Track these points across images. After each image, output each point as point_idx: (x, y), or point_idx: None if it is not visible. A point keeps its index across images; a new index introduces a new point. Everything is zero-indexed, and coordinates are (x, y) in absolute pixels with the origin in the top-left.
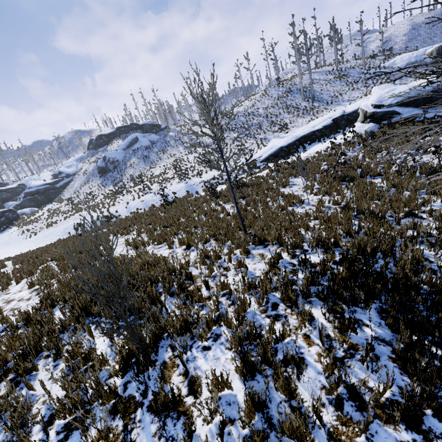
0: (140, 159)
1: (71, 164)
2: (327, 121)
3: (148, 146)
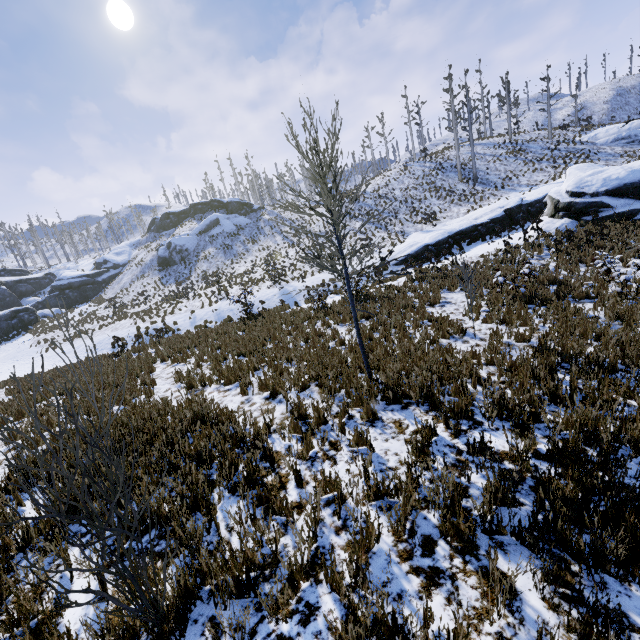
0: (219, 249)
1: (122, 250)
2: (497, 212)
3: (232, 232)
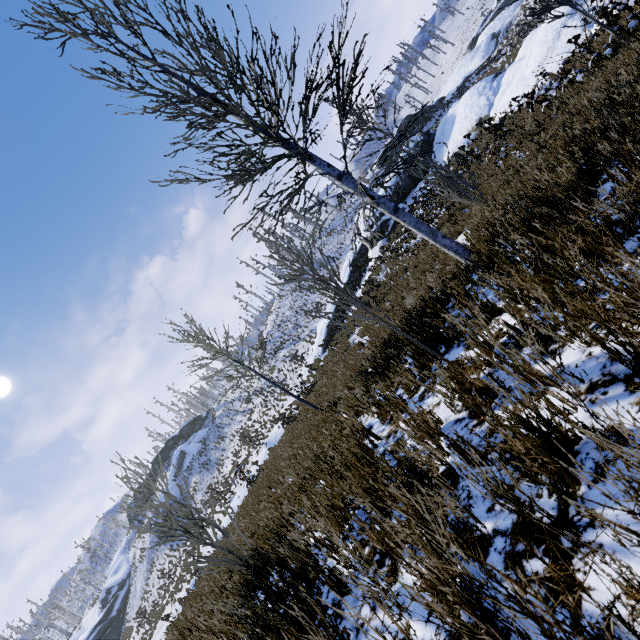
0: (201, 472)
1: (118, 563)
2: (347, 270)
3: (201, 450)
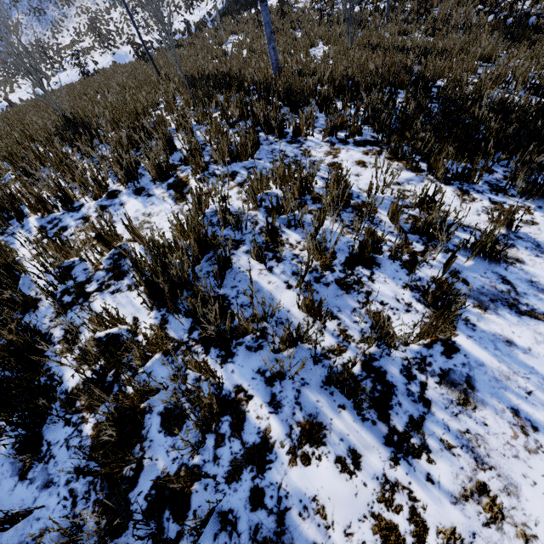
0: (29, 15)
1: None
2: None
3: None
